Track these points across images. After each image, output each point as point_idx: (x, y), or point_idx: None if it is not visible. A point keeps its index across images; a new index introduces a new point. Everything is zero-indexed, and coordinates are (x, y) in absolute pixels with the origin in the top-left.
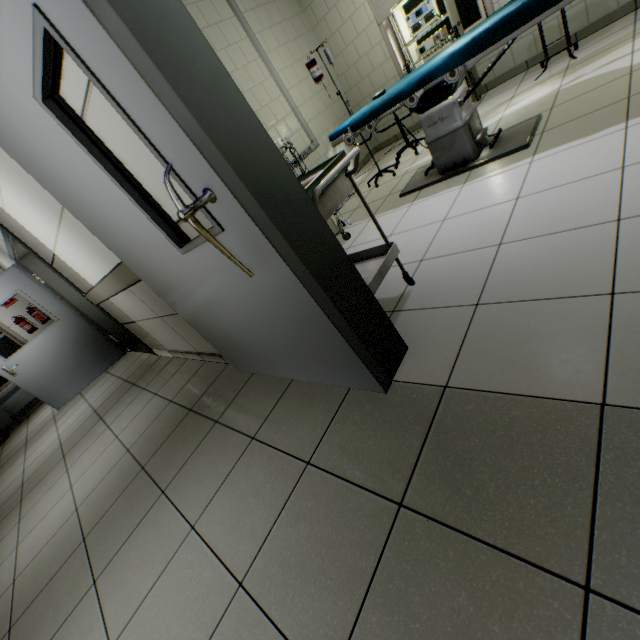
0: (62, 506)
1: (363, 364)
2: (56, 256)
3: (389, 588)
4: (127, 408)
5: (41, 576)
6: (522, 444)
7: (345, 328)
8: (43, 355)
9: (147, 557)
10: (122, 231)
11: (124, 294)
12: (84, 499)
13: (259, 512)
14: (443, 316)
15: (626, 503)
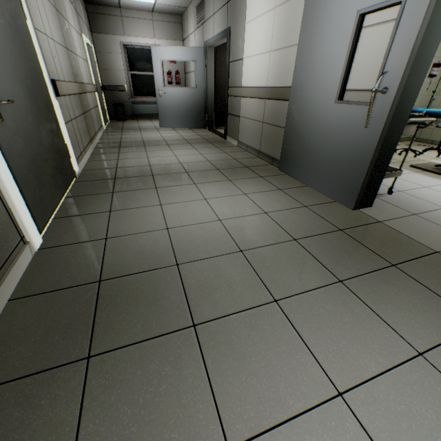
0: (171, 158)
1: (359, 191)
2: (241, 60)
3: (326, 238)
4: (207, 148)
5: (165, 170)
6: (398, 243)
7: (369, 173)
8: (177, 98)
9: (221, 190)
10: (315, 76)
11: (257, 101)
12: (184, 162)
13: (278, 205)
14: (395, 209)
15: (421, 264)
